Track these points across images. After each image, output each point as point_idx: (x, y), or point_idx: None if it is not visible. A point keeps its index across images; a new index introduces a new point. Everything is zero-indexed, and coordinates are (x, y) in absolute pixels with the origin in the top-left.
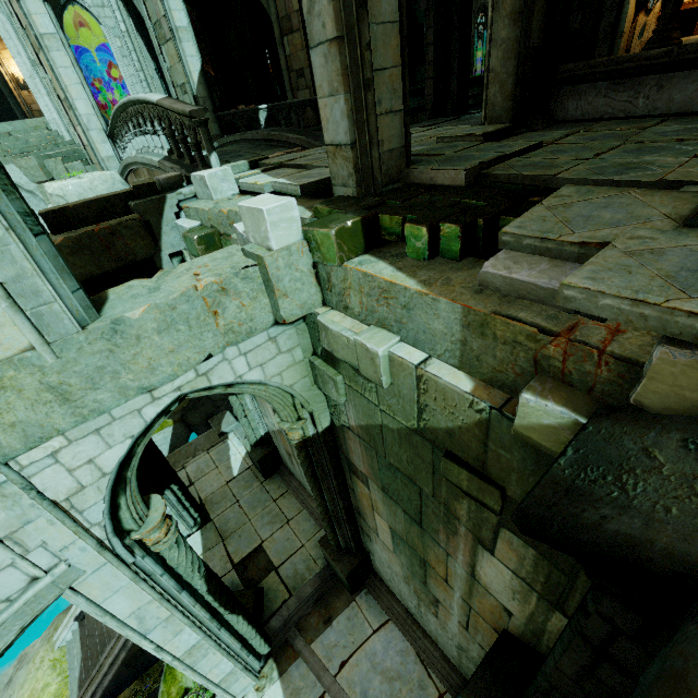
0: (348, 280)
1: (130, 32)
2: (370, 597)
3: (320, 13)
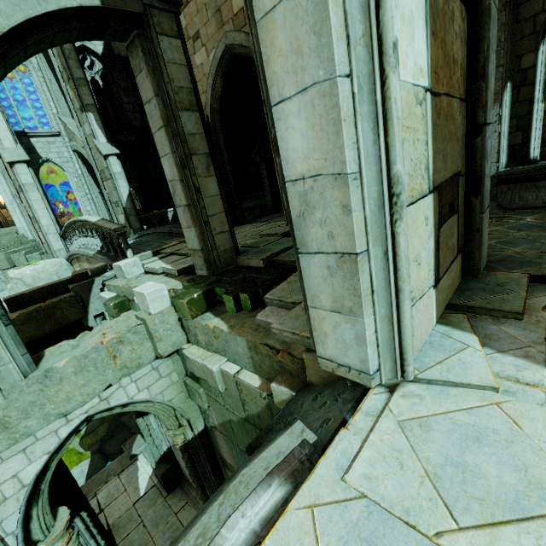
0: (197, 327)
1: (84, 174)
2: None
3: (178, 195)
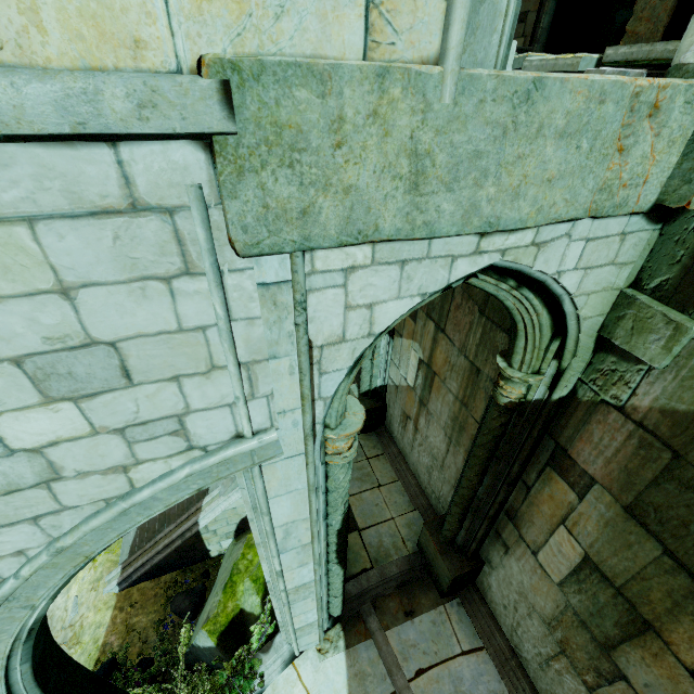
0: None
1: None
2: (462, 610)
3: None
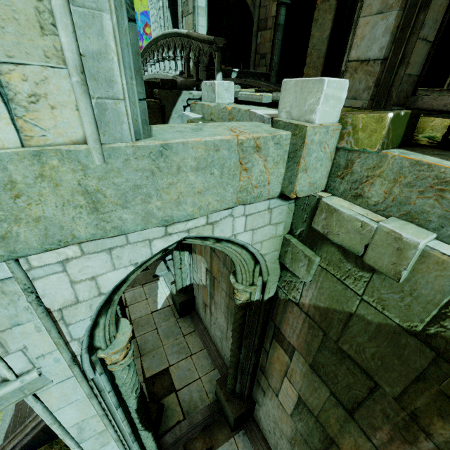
0: (381, 168)
1: (164, 7)
2: (246, 438)
3: None
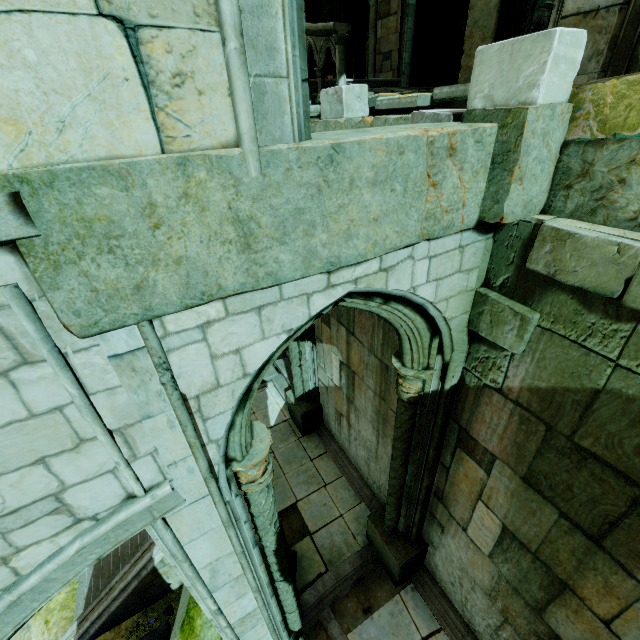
0: None
1: None
2: (417, 594)
3: None
